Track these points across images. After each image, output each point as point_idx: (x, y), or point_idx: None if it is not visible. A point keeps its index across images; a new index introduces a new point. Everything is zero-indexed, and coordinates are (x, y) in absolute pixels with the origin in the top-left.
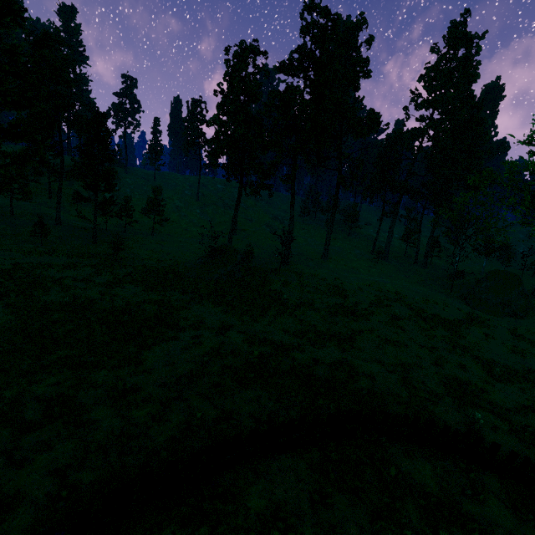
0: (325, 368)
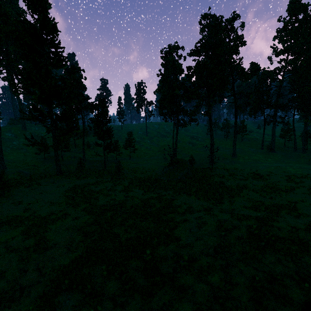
0: (305, 232)
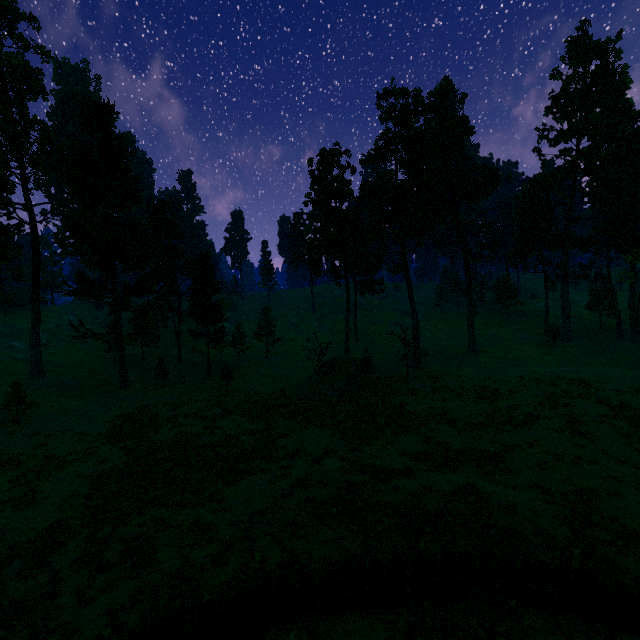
0: (439, 498)
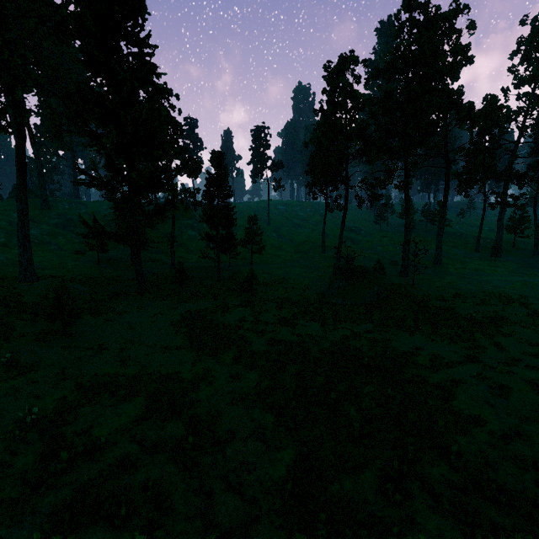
0: None
